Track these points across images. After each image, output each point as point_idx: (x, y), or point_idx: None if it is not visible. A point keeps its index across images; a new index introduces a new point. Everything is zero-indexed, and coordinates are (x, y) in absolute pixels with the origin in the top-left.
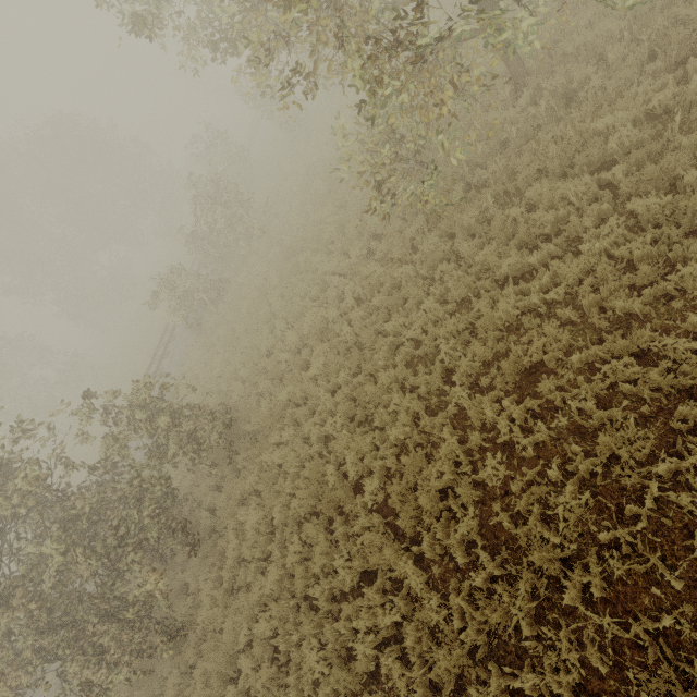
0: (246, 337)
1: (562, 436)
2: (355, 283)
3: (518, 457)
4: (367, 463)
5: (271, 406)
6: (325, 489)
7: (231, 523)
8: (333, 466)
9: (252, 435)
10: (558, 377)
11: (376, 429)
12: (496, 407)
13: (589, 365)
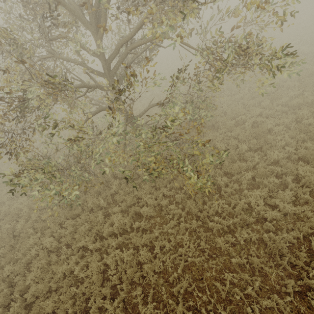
0: None
1: None
2: None
3: None
4: None
5: None
6: None
7: None
8: None
9: None
10: None
11: None
12: None
13: None
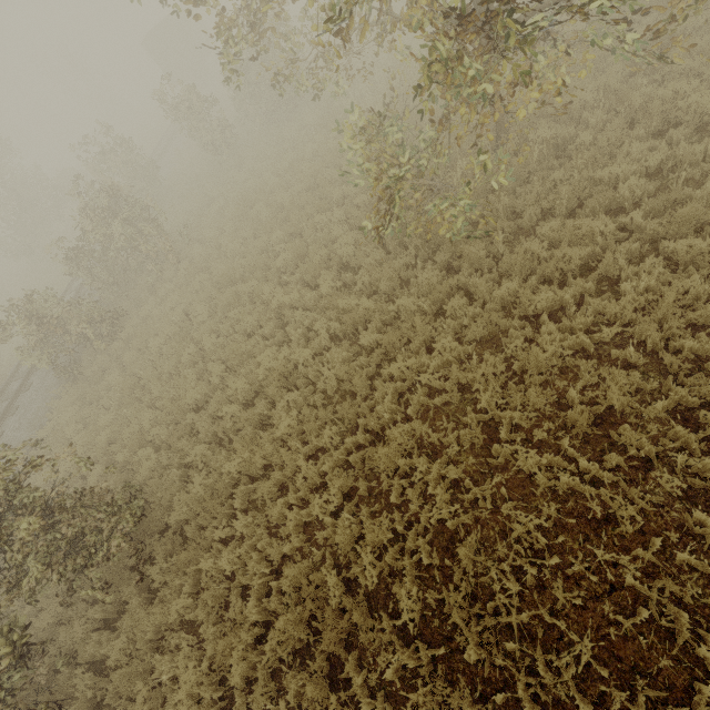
0: (159, 385)
1: (665, 502)
2: (326, 319)
3: (615, 535)
4: (388, 560)
5: (209, 482)
6: (326, 611)
7: (142, 691)
8: (335, 571)
9: (173, 528)
10: (634, 428)
11: (393, 508)
12: (575, 469)
13: (669, 413)
